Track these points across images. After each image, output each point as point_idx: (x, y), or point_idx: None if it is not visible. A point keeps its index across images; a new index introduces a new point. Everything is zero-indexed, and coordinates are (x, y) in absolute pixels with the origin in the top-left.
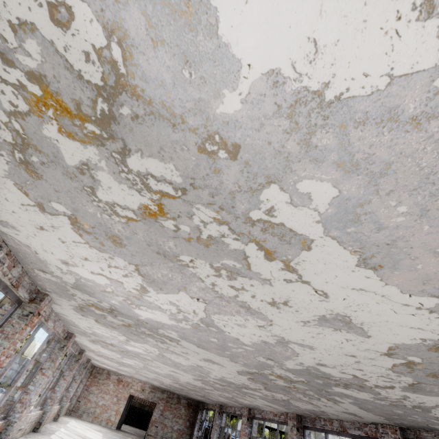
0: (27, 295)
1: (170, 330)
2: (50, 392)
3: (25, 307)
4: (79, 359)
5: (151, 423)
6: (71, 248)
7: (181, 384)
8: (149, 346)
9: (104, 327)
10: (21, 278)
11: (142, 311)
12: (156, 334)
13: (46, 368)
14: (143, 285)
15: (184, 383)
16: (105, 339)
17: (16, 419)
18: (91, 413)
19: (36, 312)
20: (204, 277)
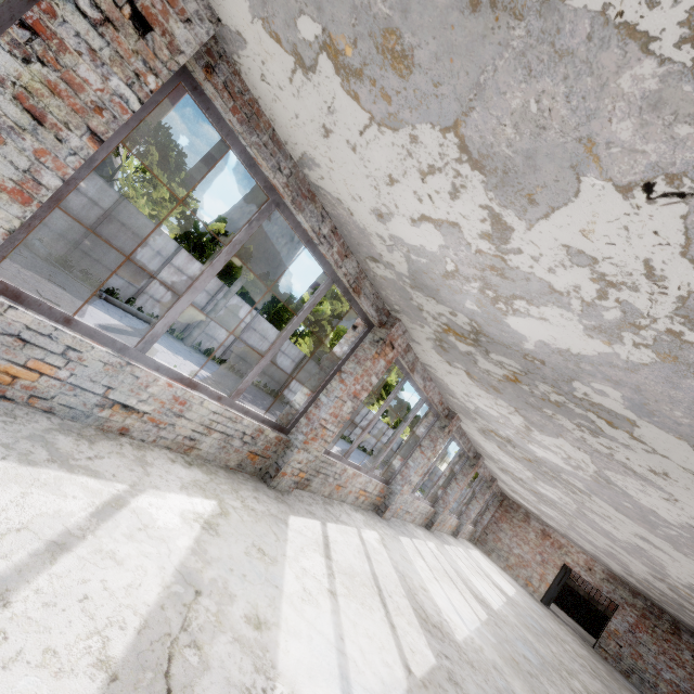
0: (374, 313)
1: (599, 383)
2: (441, 492)
3: (376, 332)
4: (475, 465)
5: (607, 633)
6: (367, 161)
7: (673, 587)
8: (570, 446)
9: (483, 391)
10: (360, 280)
11: (521, 321)
12: (570, 401)
13: (425, 447)
14: (493, 209)
15: (682, 588)
16: (495, 425)
17: (397, 490)
18: (502, 557)
19: (387, 340)
20: (645, 4)
